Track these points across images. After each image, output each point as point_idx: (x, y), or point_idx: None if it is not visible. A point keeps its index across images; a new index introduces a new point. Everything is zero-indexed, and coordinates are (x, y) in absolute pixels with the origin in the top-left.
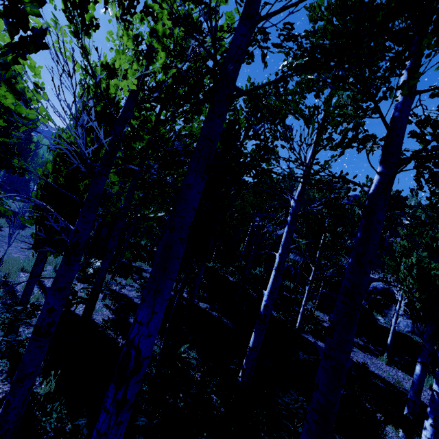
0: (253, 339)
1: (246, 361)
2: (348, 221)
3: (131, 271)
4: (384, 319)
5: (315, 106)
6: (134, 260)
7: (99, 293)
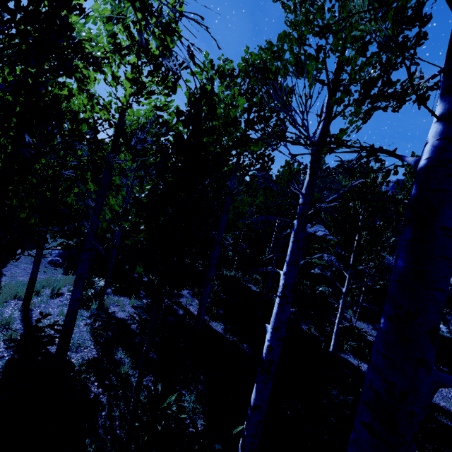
0: (255, 395)
1: (247, 425)
2: (391, 214)
3: (139, 288)
4: (447, 328)
5: (319, 47)
6: (146, 275)
7: (73, 329)
